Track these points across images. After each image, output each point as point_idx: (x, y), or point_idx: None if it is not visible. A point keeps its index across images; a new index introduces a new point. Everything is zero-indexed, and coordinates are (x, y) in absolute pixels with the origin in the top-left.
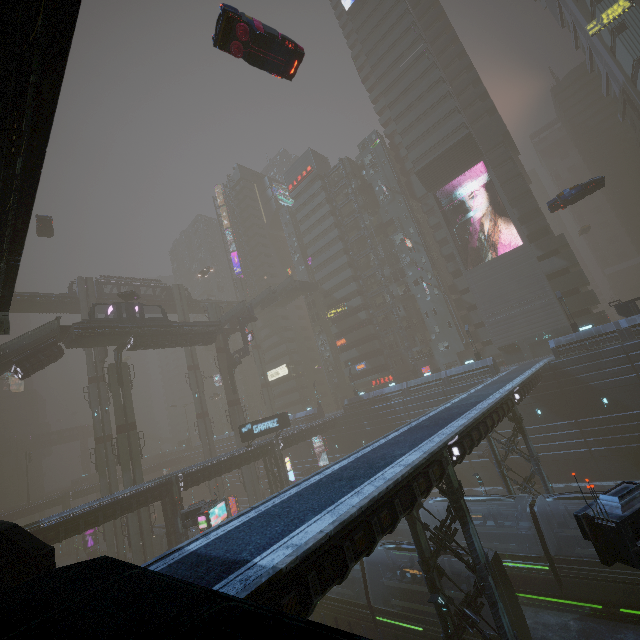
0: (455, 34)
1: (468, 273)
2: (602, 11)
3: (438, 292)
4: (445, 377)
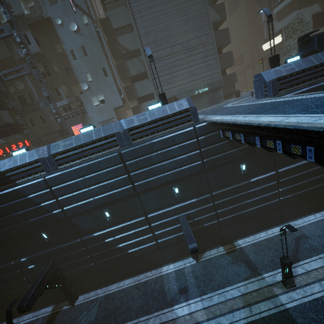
0: None
1: None
2: None
3: (88, 21)
4: (122, 131)
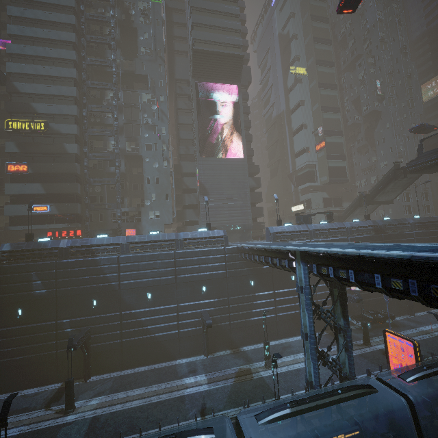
0: None
1: (201, 160)
2: (297, 66)
3: (167, 165)
4: (180, 239)
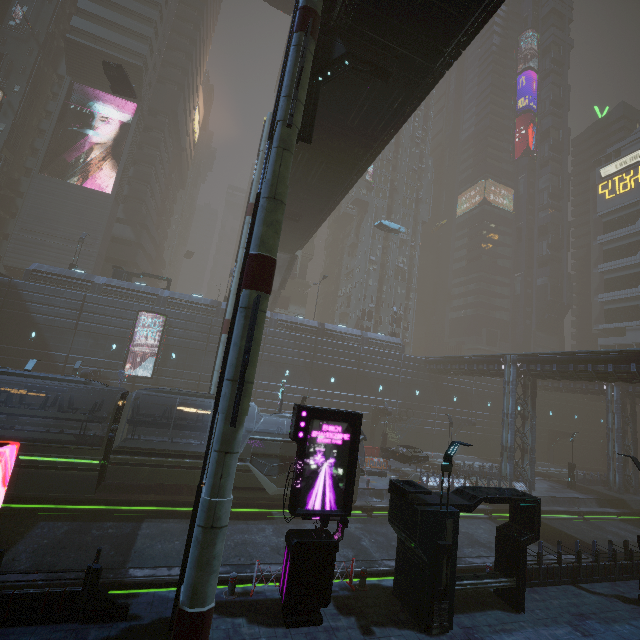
0: (204, 8)
1: (39, 177)
2: None
3: None
4: None
